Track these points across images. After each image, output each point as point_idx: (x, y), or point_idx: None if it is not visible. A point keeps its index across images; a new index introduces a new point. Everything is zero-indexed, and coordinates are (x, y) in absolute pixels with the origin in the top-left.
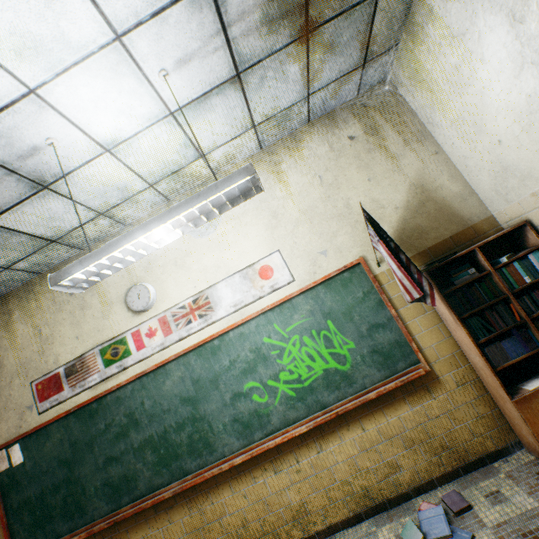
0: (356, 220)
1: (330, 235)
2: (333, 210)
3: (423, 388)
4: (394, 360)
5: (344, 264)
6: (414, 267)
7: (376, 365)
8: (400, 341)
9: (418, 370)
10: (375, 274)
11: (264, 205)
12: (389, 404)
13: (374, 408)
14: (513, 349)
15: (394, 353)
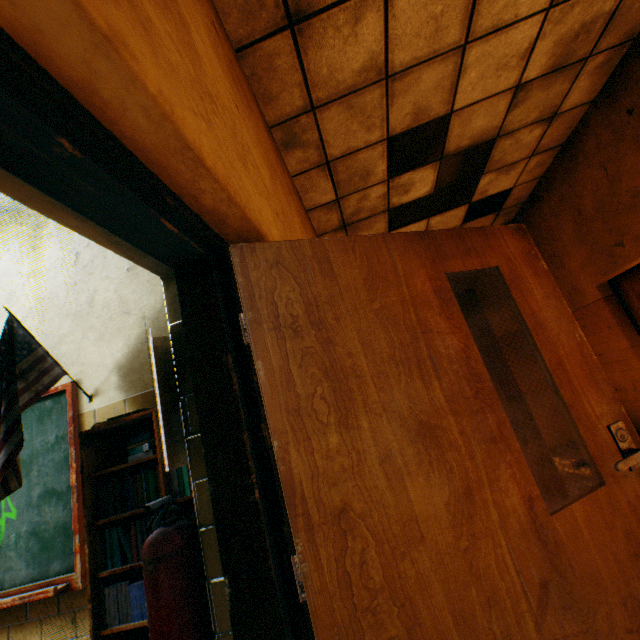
0: (93, 324)
1: (56, 340)
2: (74, 304)
3: (69, 614)
4: (51, 556)
5: (54, 386)
6: (5, 429)
7: (29, 555)
8: (70, 527)
9: (52, 586)
10: (83, 411)
11: (6, 280)
12: (21, 625)
13: (2, 624)
14: (141, 602)
15: (56, 543)
